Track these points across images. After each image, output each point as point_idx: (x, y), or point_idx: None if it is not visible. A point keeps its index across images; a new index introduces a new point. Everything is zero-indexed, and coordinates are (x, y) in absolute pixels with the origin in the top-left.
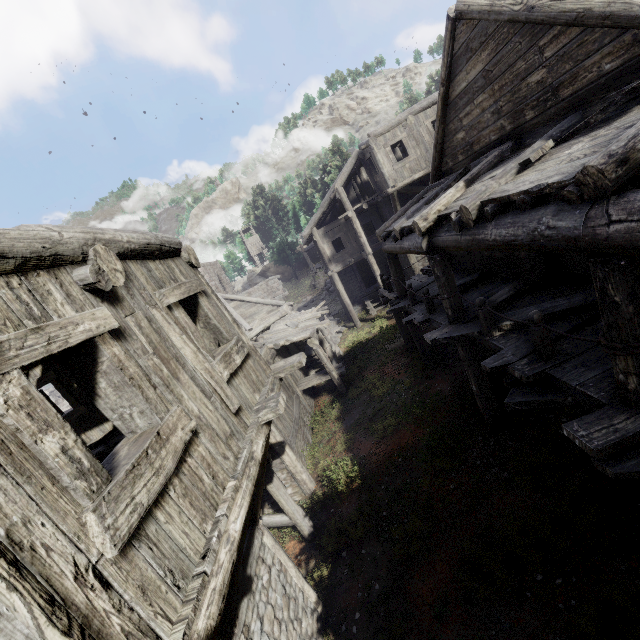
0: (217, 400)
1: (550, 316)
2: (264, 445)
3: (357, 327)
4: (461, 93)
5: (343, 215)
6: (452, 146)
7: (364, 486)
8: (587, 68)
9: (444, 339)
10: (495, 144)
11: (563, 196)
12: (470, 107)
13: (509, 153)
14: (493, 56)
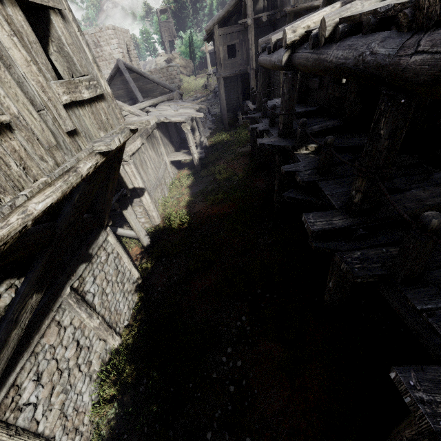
0: (49, 115)
1: (342, 148)
2: (92, 167)
3: (225, 129)
4: None
5: (243, 20)
6: None
7: (188, 228)
8: None
9: (268, 145)
10: None
11: (398, 20)
12: None
13: None
14: None
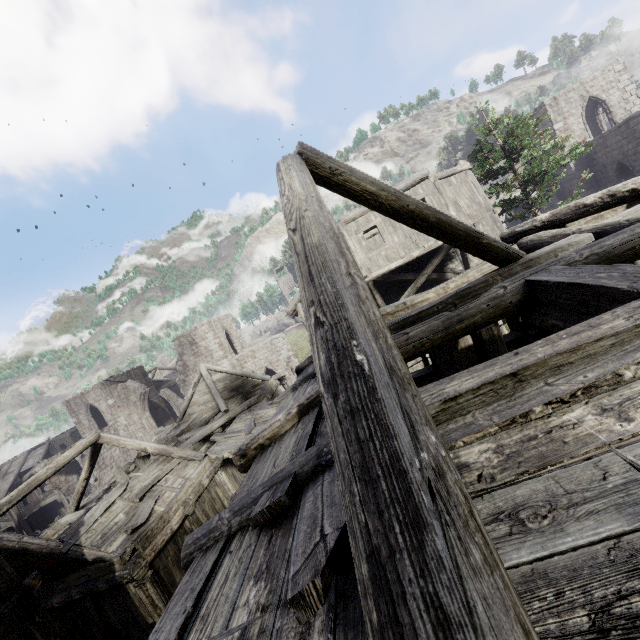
0: None
1: None
2: None
3: None
4: None
5: None
6: None
7: None
8: None
9: None
10: None
11: None
12: None
13: None
14: None
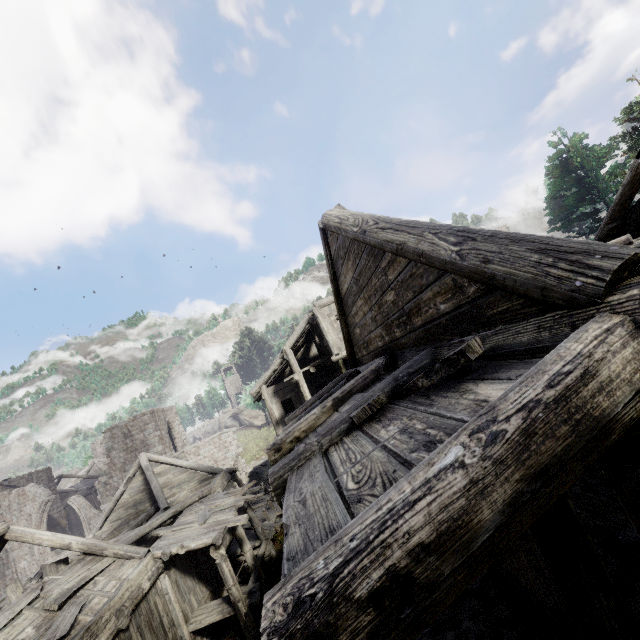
0: None
1: None
2: None
3: None
4: (347, 292)
5: (289, 377)
6: (356, 338)
7: None
8: (426, 302)
9: None
10: (383, 350)
11: None
12: (356, 307)
13: (383, 372)
14: (355, 267)
